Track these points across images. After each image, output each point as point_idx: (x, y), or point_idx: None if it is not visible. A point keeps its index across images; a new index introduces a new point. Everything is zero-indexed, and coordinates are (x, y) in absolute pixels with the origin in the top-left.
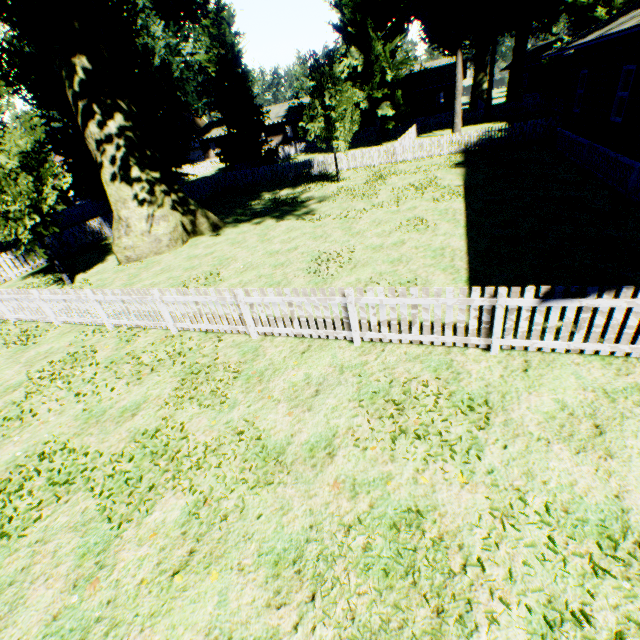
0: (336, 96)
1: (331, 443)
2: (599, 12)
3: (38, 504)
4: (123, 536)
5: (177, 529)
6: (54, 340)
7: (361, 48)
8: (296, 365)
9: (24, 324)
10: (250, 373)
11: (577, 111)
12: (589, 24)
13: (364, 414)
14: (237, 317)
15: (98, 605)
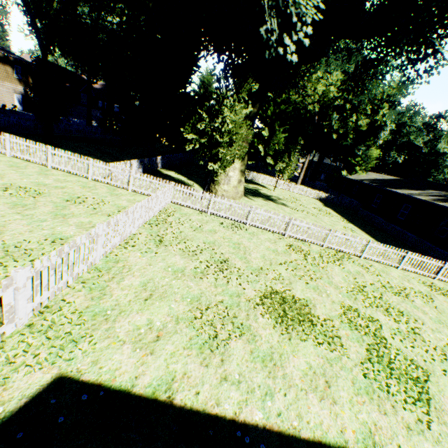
0: (294, 158)
1: (430, 293)
2: (357, 168)
3: (381, 295)
4: (417, 305)
5: (426, 305)
6: (262, 233)
7: (269, 129)
8: (389, 271)
9: (219, 217)
10: (379, 270)
11: (375, 206)
12: (351, 169)
13: (428, 287)
14: (359, 249)
15: (434, 317)
